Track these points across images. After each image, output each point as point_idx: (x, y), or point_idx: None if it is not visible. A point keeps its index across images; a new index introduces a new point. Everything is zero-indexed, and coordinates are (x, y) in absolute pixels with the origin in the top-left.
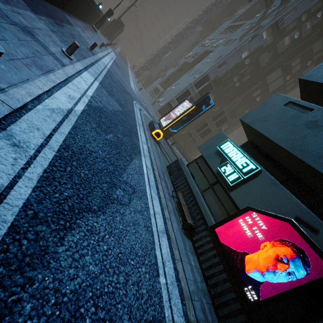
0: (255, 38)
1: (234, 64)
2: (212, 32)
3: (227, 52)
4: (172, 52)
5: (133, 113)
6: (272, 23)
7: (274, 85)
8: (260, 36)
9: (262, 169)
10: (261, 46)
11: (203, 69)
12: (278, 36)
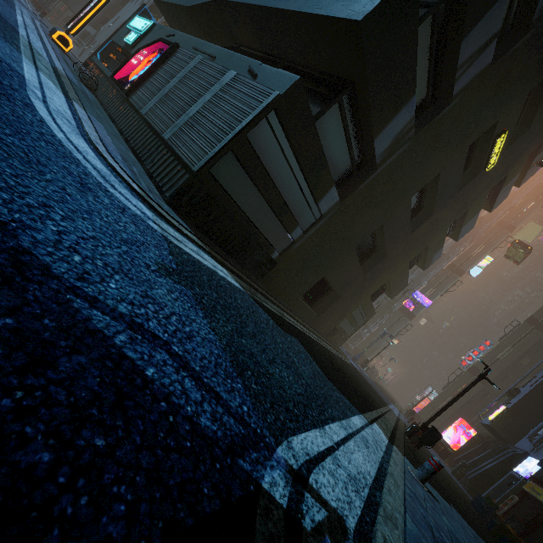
0: None
1: None
2: None
3: None
4: None
5: None
6: None
7: None
8: None
9: (157, 24)
10: None
11: None
12: None
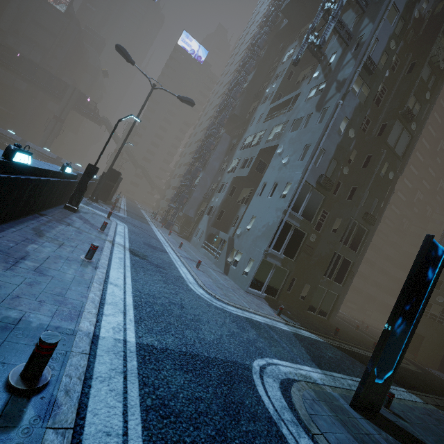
0: (345, 97)
1: (336, 146)
2: (246, 125)
3: (315, 136)
4: (203, 173)
5: None
6: (360, 68)
7: (400, 146)
8: (351, 92)
9: None
10: (358, 105)
11: (288, 178)
12: (373, 82)
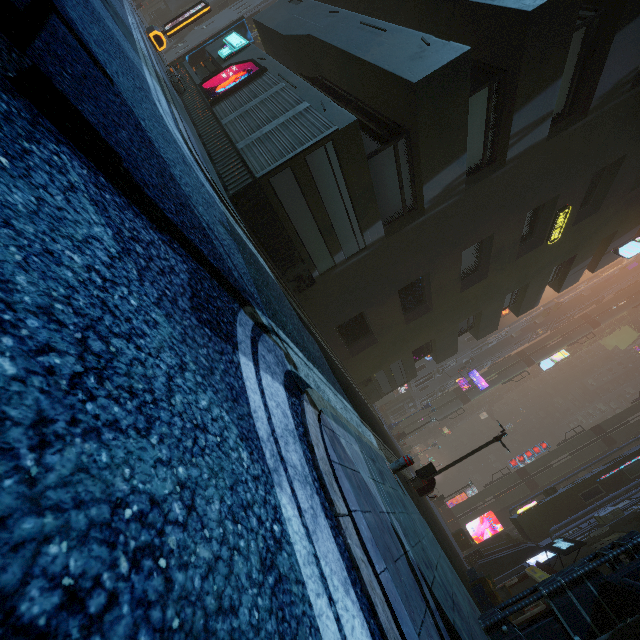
0: None
1: None
2: None
3: None
4: None
5: None
6: None
7: None
8: None
9: (251, 44)
10: None
11: (254, 2)
12: None
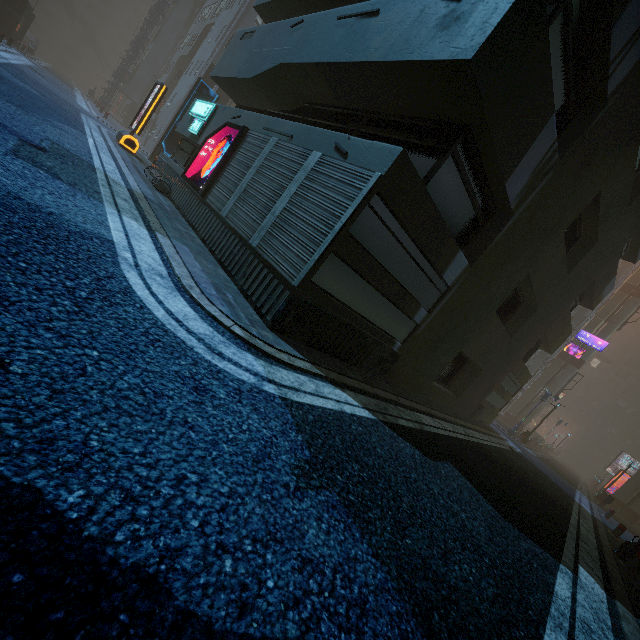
0: None
1: None
2: None
3: (231, 18)
4: (153, 45)
5: (77, 116)
6: None
7: None
8: None
9: (219, 105)
10: None
11: (204, 58)
12: None
